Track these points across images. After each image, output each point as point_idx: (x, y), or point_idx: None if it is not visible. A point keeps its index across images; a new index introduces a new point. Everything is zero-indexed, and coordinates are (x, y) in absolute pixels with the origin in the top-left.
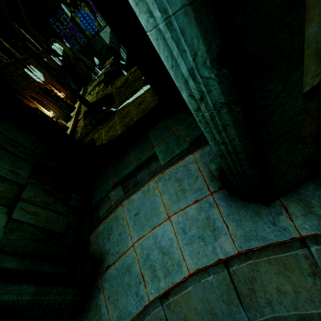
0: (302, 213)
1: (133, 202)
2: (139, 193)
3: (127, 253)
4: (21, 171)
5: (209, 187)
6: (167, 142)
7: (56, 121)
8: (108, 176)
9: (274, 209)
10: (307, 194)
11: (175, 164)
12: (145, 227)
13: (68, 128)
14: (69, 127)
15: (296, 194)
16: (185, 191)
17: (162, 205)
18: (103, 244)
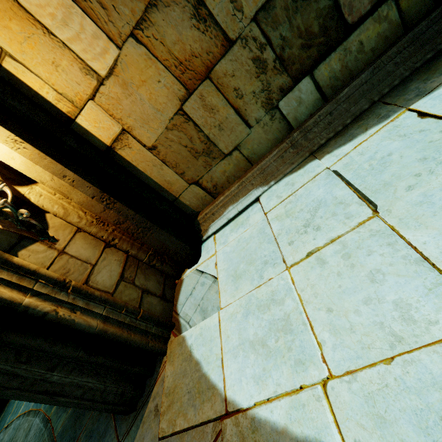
0: None
1: None
2: None
3: None
4: None
5: None
6: None
7: None
8: None
9: None
10: None
11: None
12: None
13: None
14: None
15: None
16: None
17: None
18: None
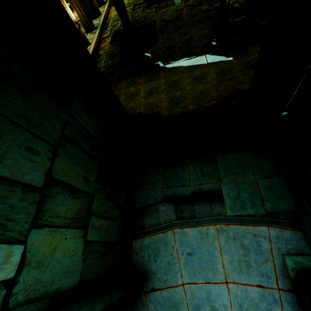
0: None
1: (186, 236)
2: (195, 231)
3: (175, 289)
4: (91, 175)
5: (278, 281)
6: (239, 188)
7: (78, 29)
8: (156, 179)
9: None
10: None
11: (244, 226)
12: (198, 275)
13: (89, 44)
14: (90, 43)
15: None
16: (250, 266)
17: (221, 264)
18: (149, 262)
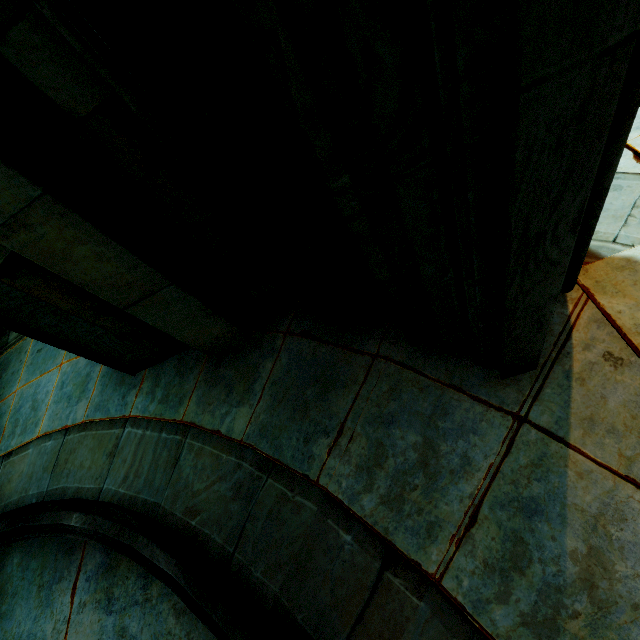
0: (148, 391)
1: None
2: None
3: (6, 400)
4: None
5: None
6: None
7: None
8: None
9: (135, 381)
10: (166, 370)
11: None
12: (37, 371)
13: None
14: None
15: (160, 368)
16: None
17: None
18: None
